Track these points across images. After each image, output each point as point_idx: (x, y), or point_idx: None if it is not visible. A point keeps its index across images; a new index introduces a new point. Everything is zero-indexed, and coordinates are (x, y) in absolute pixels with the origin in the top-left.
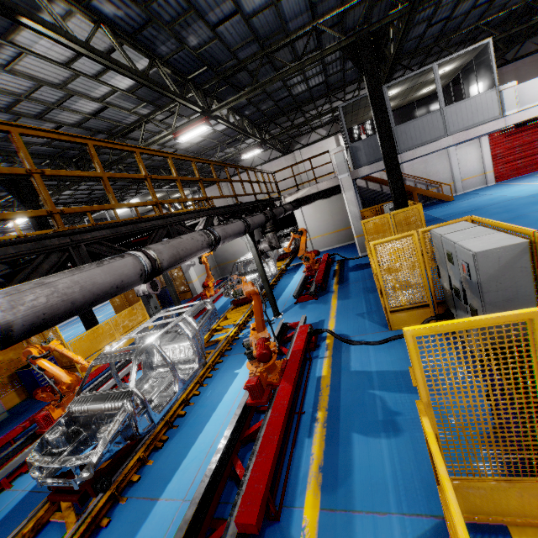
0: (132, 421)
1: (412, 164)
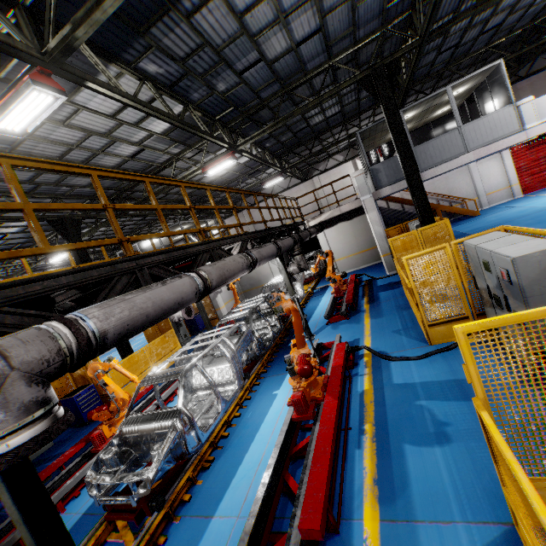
0: (182, 439)
1: (432, 182)
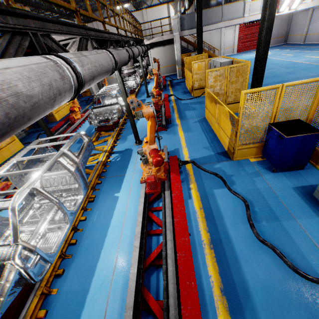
0: (120, 111)
1: (204, 34)
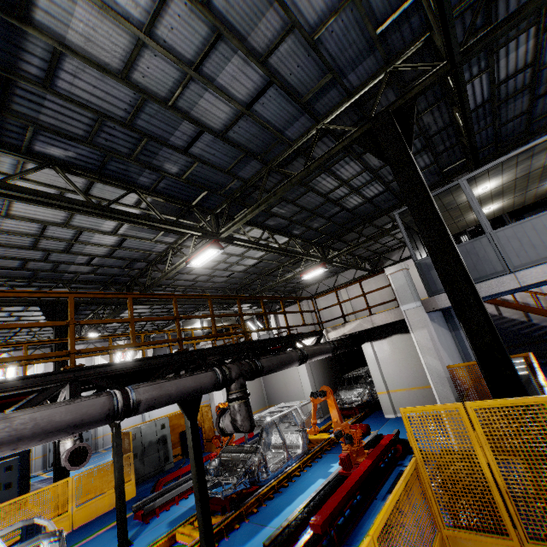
0: None
1: None
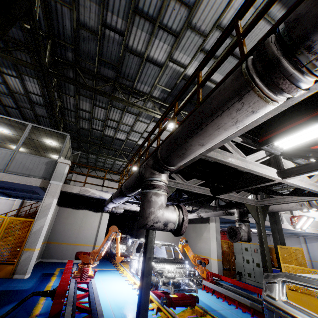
0: None
1: None
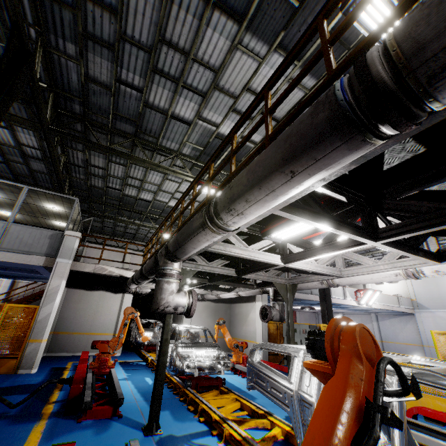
0: None
1: None
